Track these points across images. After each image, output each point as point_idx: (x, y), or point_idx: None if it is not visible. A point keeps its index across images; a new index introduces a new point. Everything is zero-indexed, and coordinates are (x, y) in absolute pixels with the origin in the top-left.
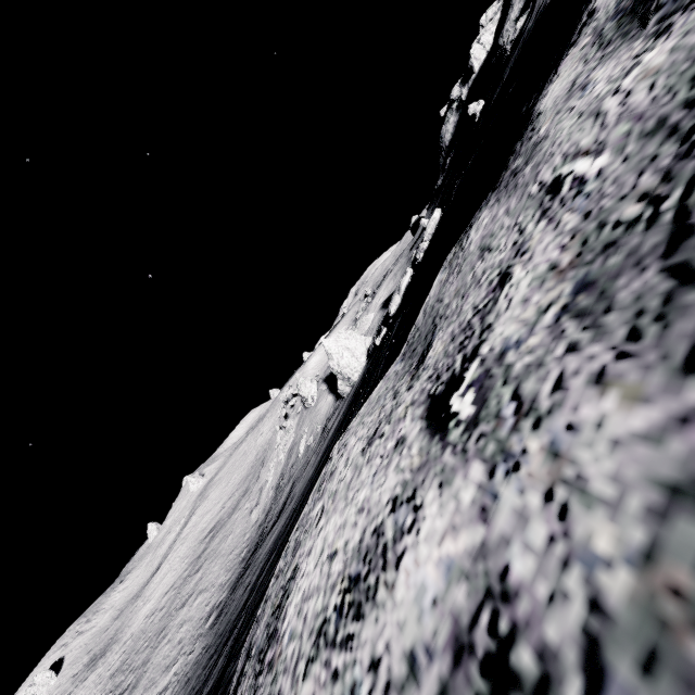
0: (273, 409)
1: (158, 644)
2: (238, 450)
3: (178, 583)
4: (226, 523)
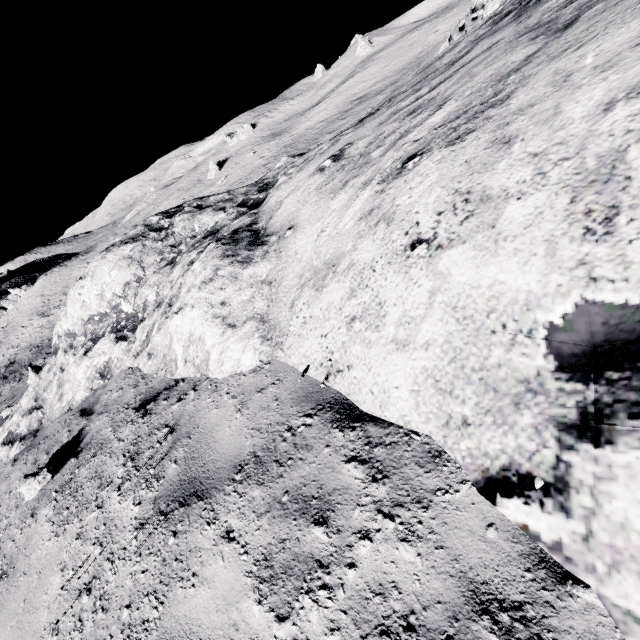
0: (462, 6)
1: (312, 144)
2: (409, 36)
3: (329, 120)
4: (371, 99)
